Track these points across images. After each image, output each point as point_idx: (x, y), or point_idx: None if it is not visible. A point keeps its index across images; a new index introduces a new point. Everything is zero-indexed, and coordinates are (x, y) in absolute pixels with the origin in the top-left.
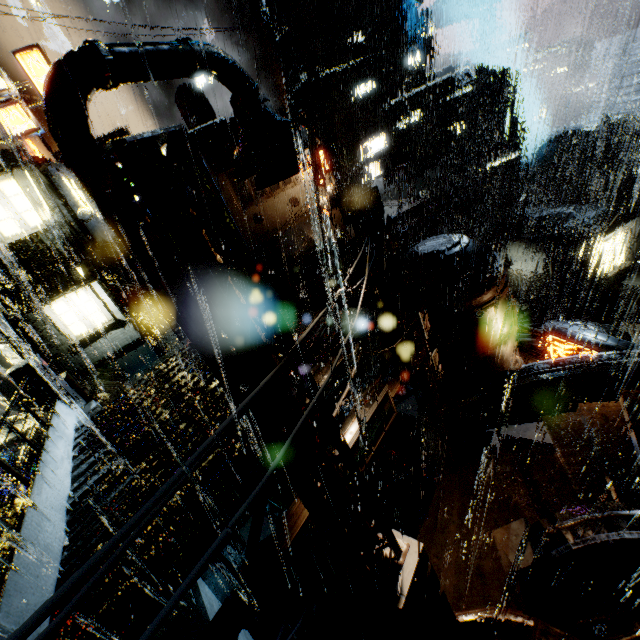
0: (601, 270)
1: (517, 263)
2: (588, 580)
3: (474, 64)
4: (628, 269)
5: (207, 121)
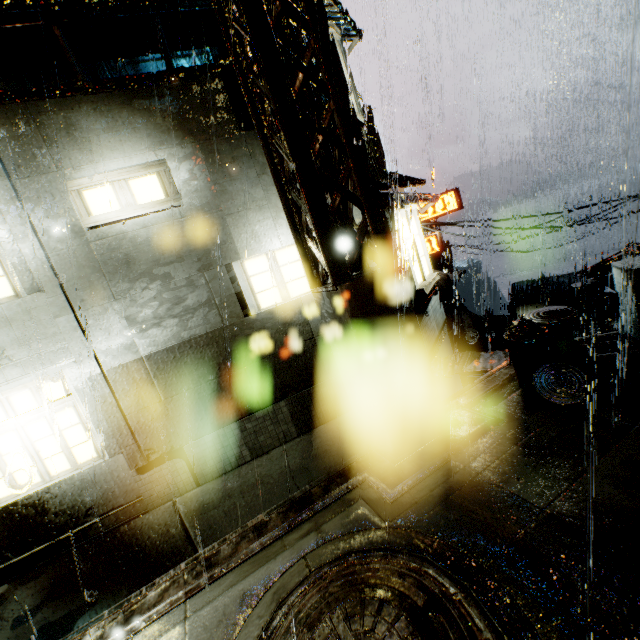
0: None
1: None
2: None
3: None
4: None
5: None
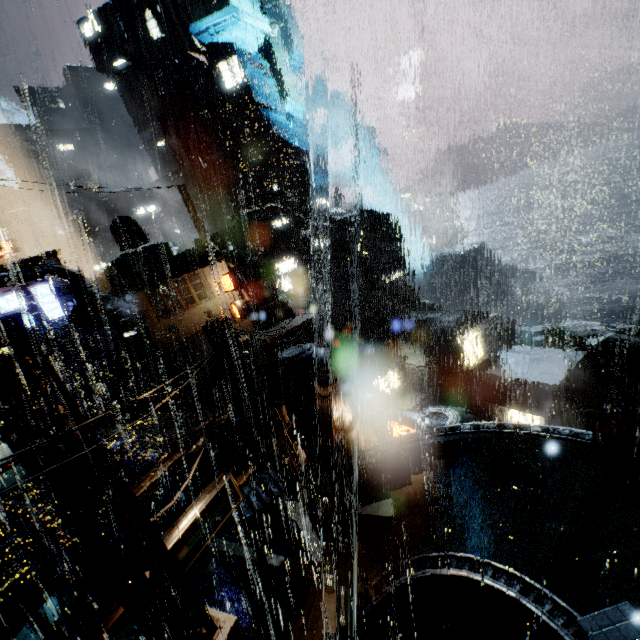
0: (467, 362)
1: (410, 358)
2: (401, 639)
3: (365, 209)
4: (488, 360)
5: (139, 245)
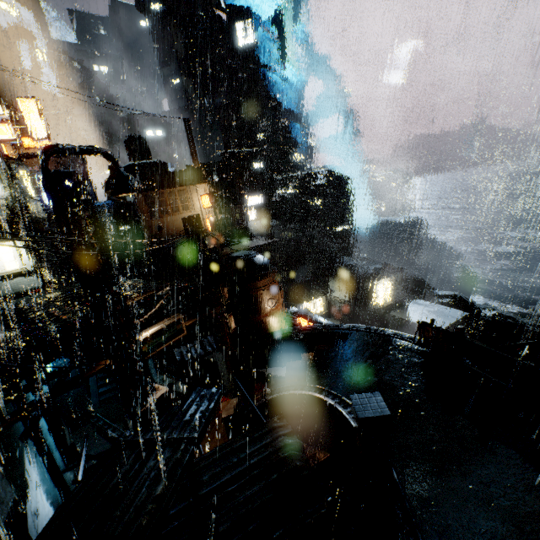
0: (376, 302)
1: (335, 292)
2: None
3: (329, 169)
4: (394, 305)
5: (144, 160)
